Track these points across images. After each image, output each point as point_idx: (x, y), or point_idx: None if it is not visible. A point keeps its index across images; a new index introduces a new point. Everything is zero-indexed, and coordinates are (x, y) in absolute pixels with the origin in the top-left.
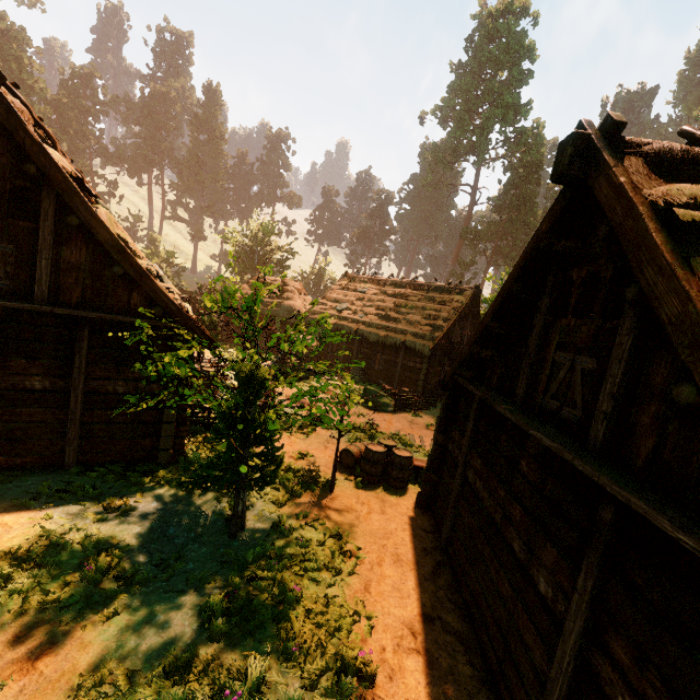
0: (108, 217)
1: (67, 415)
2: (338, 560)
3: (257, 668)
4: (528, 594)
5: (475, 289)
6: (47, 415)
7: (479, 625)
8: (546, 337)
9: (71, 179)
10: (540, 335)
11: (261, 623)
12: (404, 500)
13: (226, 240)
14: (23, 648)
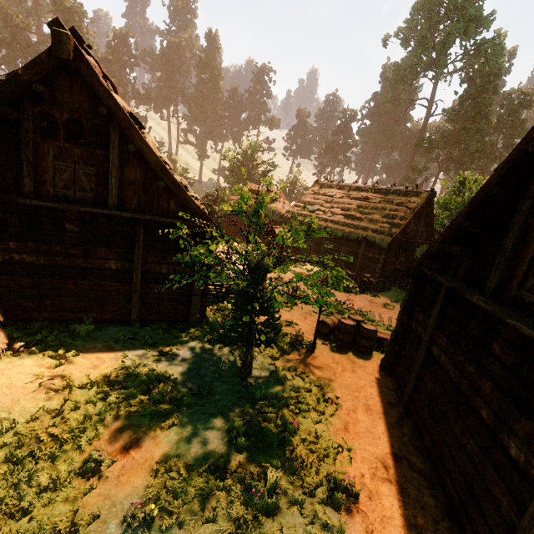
0: (153, 143)
1: (131, 287)
2: (322, 405)
3: (273, 477)
4: (496, 454)
5: (430, 191)
6: (119, 287)
7: (441, 468)
8: (524, 236)
9: (129, 116)
10: (518, 234)
11: (271, 444)
12: (369, 363)
13: (224, 157)
14: (121, 439)
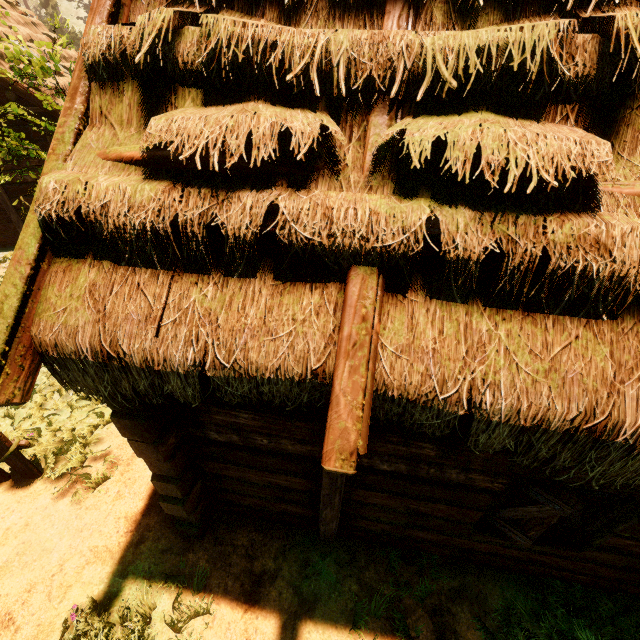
0: None
1: (2, 204)
2: None
3: None
4: None
5: None
6: None
7: None
8: None
9: None
10: None
11: None
12: None
13: None
14: None
